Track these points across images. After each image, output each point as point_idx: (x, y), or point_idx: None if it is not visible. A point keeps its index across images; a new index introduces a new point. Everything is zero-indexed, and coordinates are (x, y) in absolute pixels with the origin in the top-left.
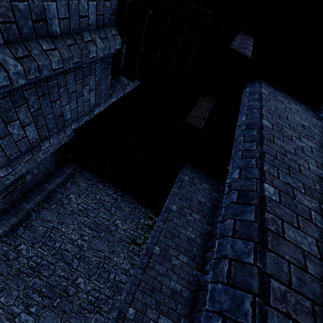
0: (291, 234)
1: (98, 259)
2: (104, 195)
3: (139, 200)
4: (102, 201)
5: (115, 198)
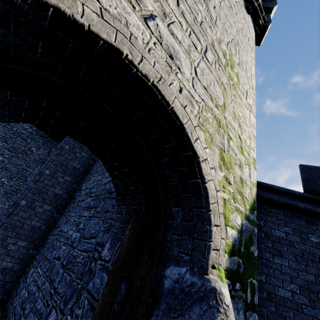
0: (66, 156)
1: (17, 170)
2: (21, 128)
3: (51, 136)
4: (18, 132)
5: (31, 132)
